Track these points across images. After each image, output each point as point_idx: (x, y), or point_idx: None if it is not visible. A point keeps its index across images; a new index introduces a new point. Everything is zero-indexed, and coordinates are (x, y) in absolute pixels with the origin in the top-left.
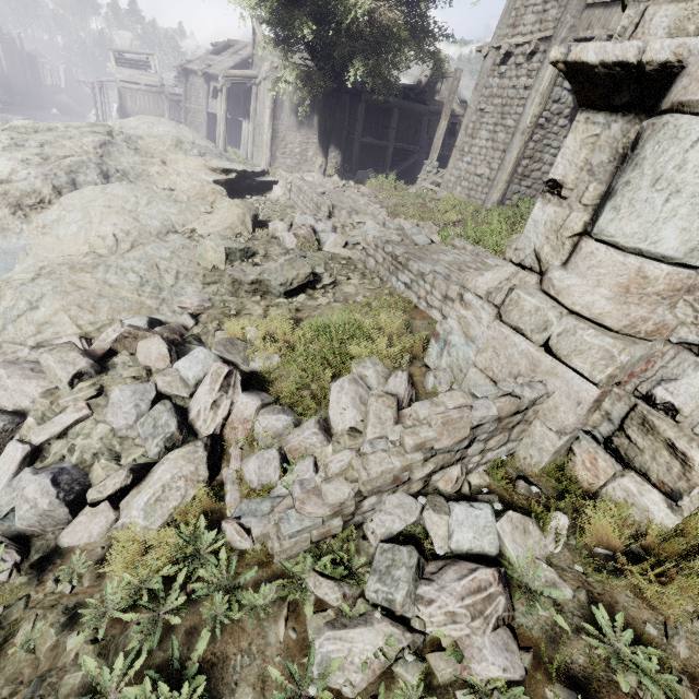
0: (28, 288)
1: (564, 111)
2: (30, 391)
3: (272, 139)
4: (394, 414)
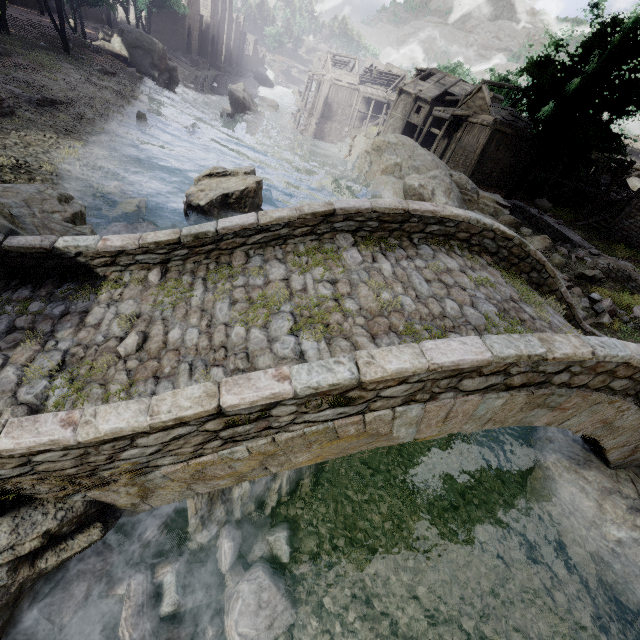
0: None
1: None
2: None
3: (476, 163)
4: None
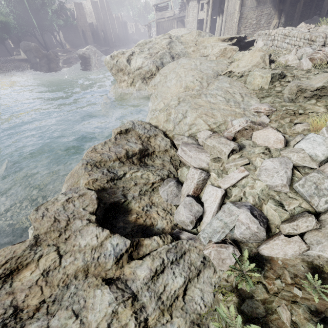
0: (179, 108)
1: None
2: (203, 159)
3: (239, 20)
4: None
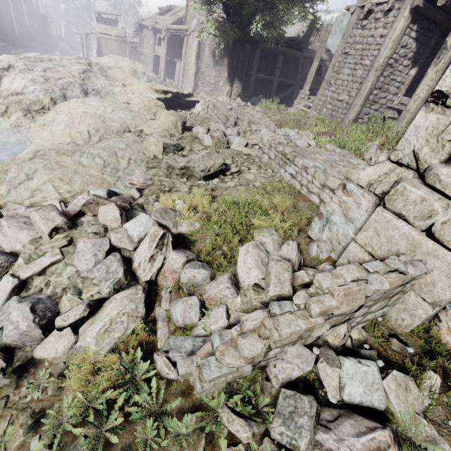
0: (27, 165)
1: (408, 55)
2: (22, 238)
3: (196, 73)
4: (290, 276)
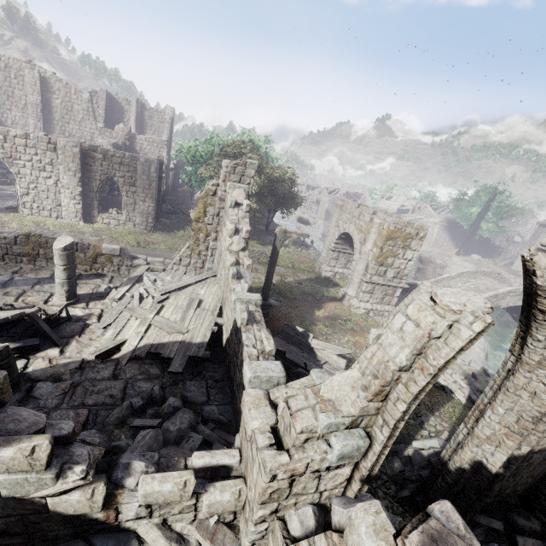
0: None
1: None
2: None
3: (434, 240)
4: None
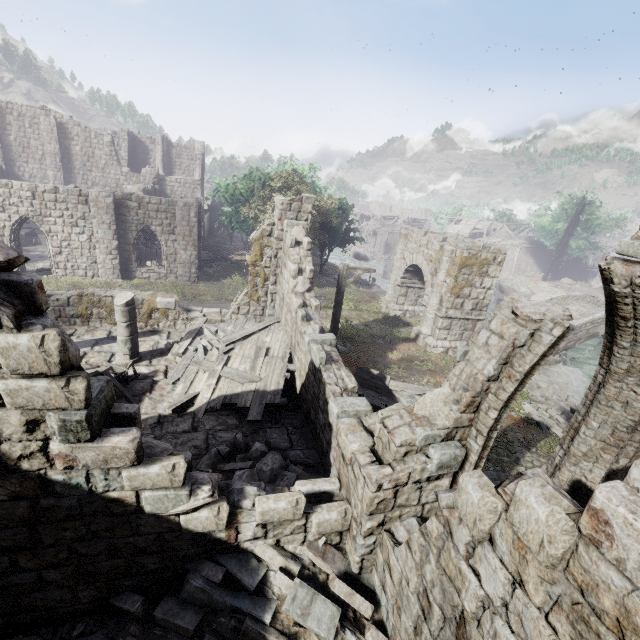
0: None
1: None
2: None
3: (516, 265)
4: None
